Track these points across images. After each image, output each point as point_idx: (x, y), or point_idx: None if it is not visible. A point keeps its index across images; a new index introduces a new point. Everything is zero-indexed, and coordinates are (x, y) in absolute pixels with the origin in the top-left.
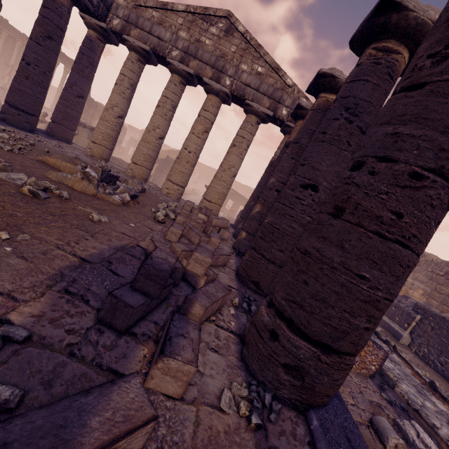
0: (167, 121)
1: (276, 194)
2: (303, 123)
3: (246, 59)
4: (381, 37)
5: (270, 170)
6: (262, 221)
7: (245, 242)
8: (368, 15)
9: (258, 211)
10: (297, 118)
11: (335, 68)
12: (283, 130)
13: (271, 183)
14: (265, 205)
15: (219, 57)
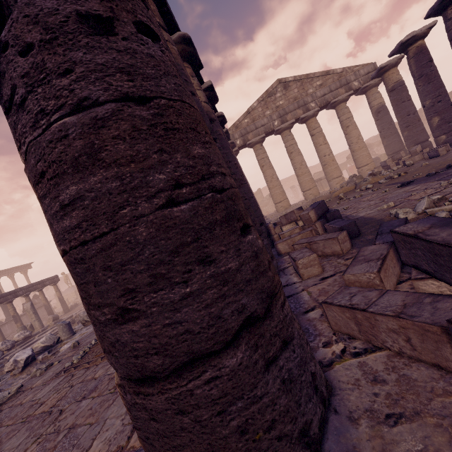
0: (301, 155)
1: (440, 104)
2: (412, 67)
3: (306, 87)
4: (451, 3)
5: (396, 110)
6: (447, 121)
7: (450, 138)
8: (437, 4)
9: (439, 120)
10: (381, 75)
11: (410, 33)
12: (361, 92)
13: (429, 103)
14: (440, 114)
15: (294, 101)
